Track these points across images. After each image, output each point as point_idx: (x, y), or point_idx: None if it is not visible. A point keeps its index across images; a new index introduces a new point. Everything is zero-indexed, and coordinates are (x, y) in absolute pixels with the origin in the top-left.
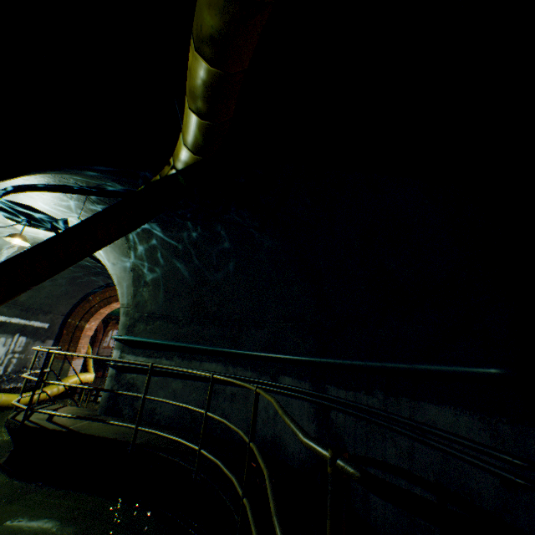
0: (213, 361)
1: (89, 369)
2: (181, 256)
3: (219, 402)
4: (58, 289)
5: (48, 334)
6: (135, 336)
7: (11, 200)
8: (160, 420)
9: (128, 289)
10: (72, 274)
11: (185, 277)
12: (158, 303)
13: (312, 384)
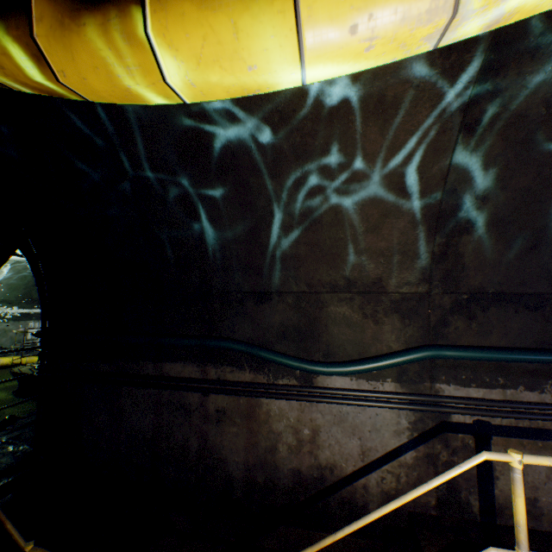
0: None
1: None
2: None
3: None
4: None
5: None
6: None
7: None
8: None
9: None
10: None
11: None
12: None
13: None
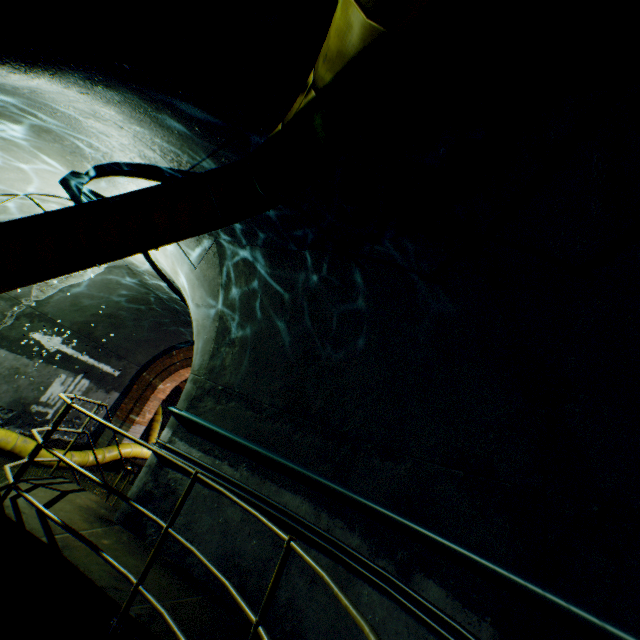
0: (298, 492)
1: (151, 440)
2: (289, 310)
3: (291, 574)
4: (141, 332)
5: (115, 384)
6: (196, 415)
7: (94, 190)
8: (192, 567)
9: (206, 345)
10: (159, 317)
11: (287, 343)
12: (240, 375)
13: (500, 635)
